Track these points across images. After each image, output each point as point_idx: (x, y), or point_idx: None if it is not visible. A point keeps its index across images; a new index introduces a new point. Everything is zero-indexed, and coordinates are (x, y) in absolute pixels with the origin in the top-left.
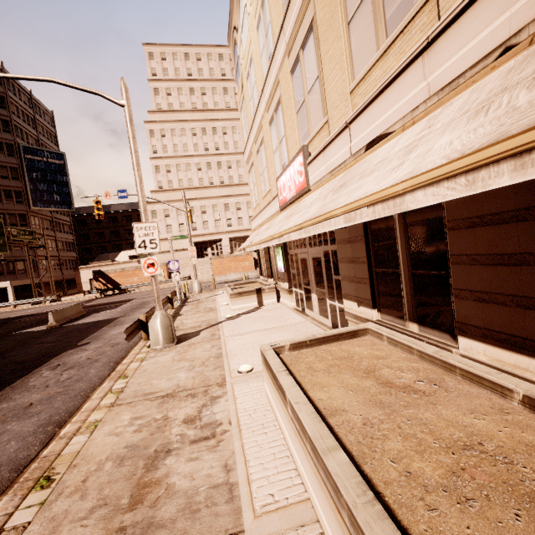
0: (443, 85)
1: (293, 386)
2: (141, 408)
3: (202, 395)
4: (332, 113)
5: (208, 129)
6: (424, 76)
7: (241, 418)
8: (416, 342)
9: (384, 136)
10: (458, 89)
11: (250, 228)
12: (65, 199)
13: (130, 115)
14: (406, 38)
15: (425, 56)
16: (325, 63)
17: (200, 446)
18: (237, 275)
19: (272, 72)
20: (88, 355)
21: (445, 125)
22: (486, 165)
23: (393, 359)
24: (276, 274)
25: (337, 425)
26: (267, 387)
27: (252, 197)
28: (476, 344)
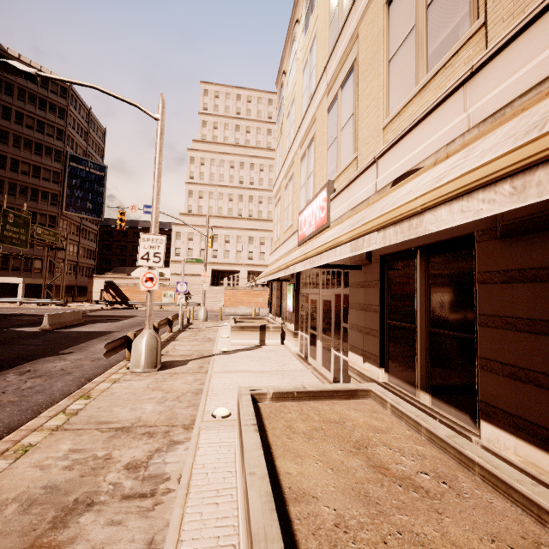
0: (485, 116)
1: (256, 448)
2: (87, 439)
3: (161, 437)
4: (362, 149)
5: (246, 164)
6: (464, 107)
7: (194, 476)
8: (426, 418)
9: (414, 172)
10: (503, 119)
11: None
12: (97, 208)
13: (162, 129)
14: (448, 71)
15: (468, 86)
16: (361, 101)
17: (130, 506)
18: (248, 309)
19: (311, 110)
20: (63, 366)
21: (484, 151)
22: (545, 161)
23: (394, 435)
24: (284, 313)
25: (298, 519)
26: (236, 441)
27: (274, 231)
28: (504, 436)
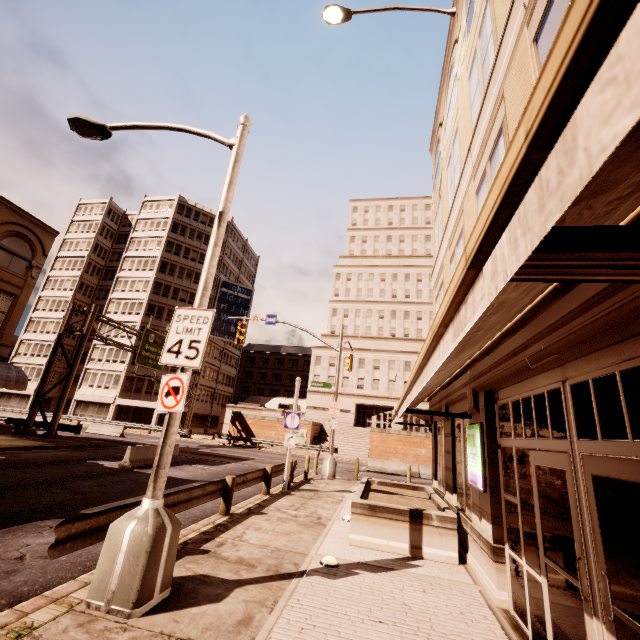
0: None
1: None
2: None
3: None
4: None
5: (400, 276)
6: None
7: None
8: None
9: None
10: None
11: None
12: None
13: (238, 156)
14: None
15: None
16: None
17: None
18: (402, 465)
19: (490, 97)
20: (36, 547)
21: None
22: None
23: None
24: (463, 487)
25: None
26: None
27: None
28: None
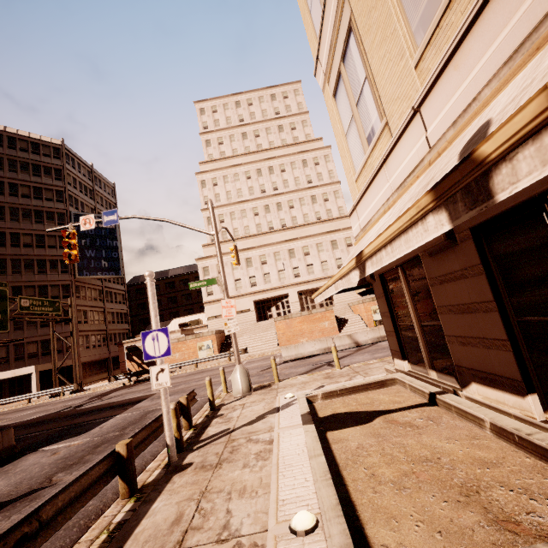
0: None
1: None
2: None
3: None
4: None
5: (264, 170)
6: None
7: None
8: None
9: None
10: None
11: (324, 277)
12: (114, 264)
13: None
14: None
15: None
16: None
17: None
18: (316, 345)
19: None
20: None
21: None
22: None
23: None
24: None
25: None
26: None
27: (350, 147)
28: None
